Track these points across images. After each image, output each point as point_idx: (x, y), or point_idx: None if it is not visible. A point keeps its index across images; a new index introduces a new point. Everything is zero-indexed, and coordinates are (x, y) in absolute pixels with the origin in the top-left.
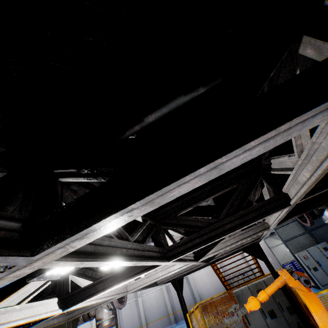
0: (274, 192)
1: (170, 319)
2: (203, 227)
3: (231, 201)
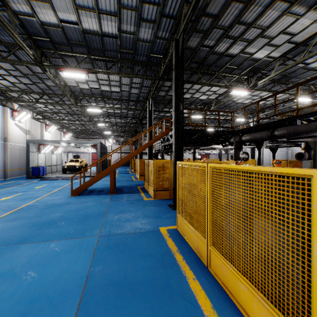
0: None
1: None
2: None
3: None
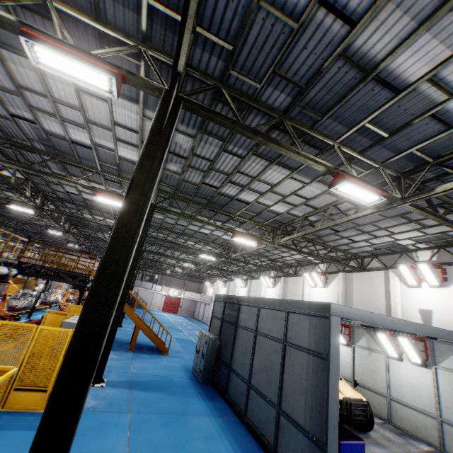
0: None
1: None
2: None
3: None
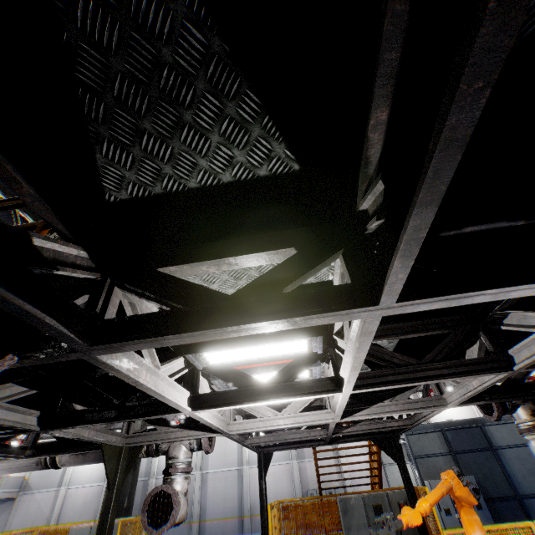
0: (495, 352)
1: (191, 529)
2: (400, 365)
3: (441, 346)
